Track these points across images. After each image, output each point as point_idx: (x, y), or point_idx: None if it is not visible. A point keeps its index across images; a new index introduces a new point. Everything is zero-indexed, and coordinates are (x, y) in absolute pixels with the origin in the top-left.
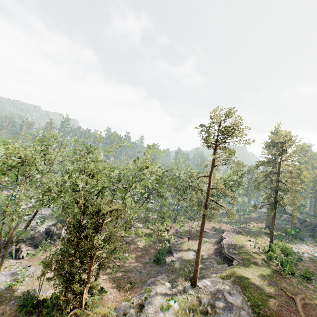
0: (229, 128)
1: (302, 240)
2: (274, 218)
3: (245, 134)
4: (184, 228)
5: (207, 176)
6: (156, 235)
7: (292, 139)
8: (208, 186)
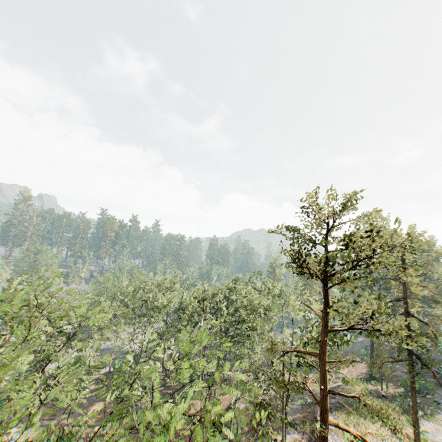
0: (361, 238)
1: (437, 404)
2: (414, 391)
3: (406, 257)
4: (239, 405)
5: (313, 354)
6: (186, 436)
7: (421, 239)
8: (322, 389)
